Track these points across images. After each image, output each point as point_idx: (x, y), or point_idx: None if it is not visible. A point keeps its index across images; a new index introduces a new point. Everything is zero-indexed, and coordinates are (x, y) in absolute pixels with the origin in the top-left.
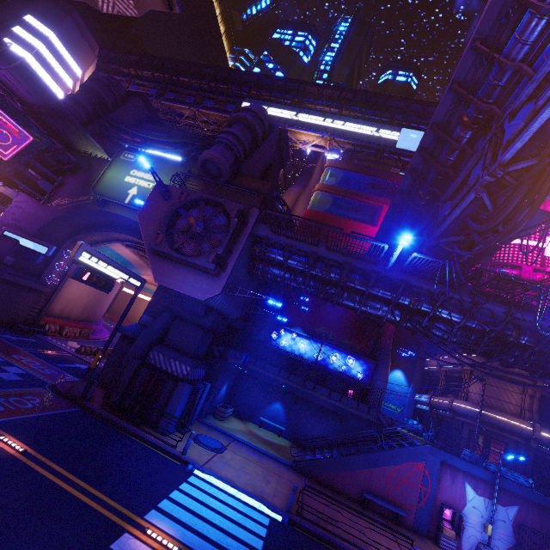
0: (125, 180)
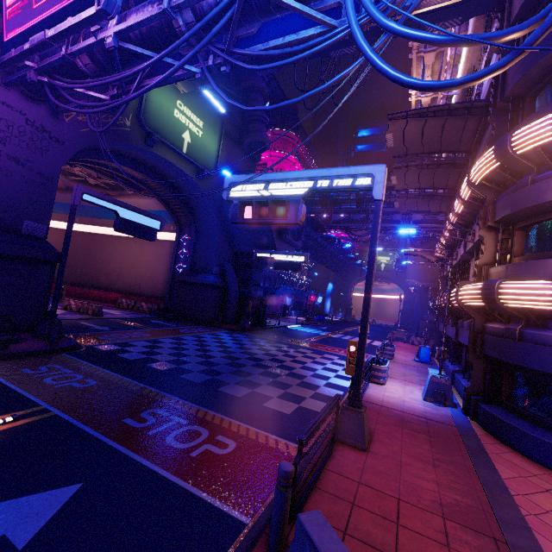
0: (174, 115)
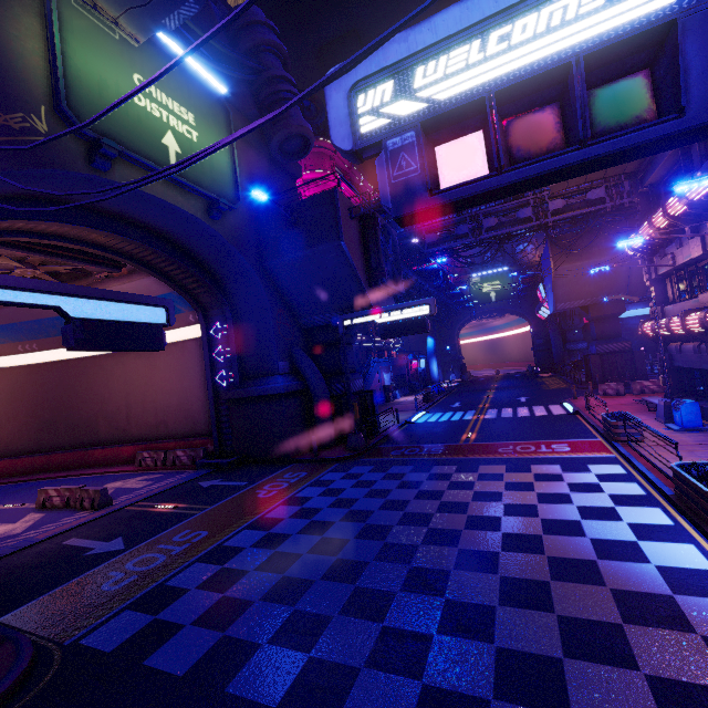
0: (135, 102)
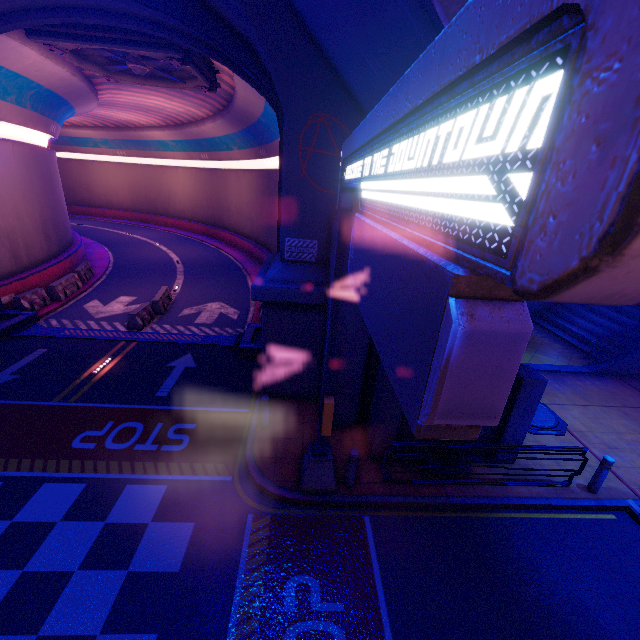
0: None
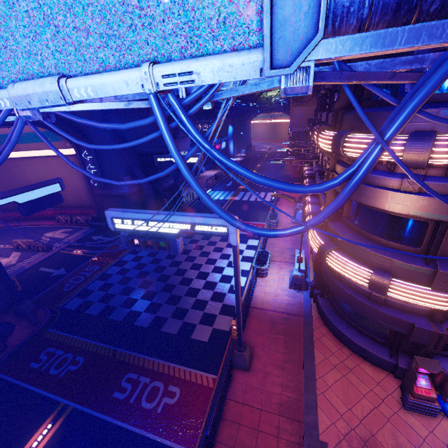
0: None
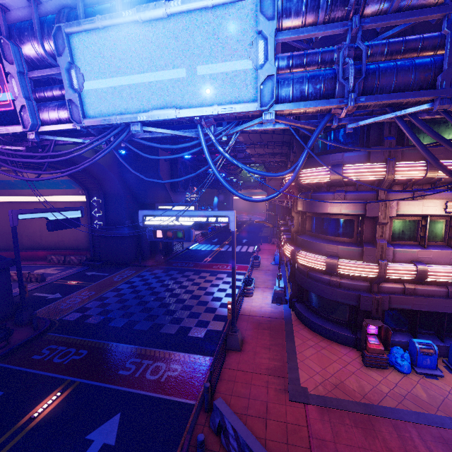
0: None
